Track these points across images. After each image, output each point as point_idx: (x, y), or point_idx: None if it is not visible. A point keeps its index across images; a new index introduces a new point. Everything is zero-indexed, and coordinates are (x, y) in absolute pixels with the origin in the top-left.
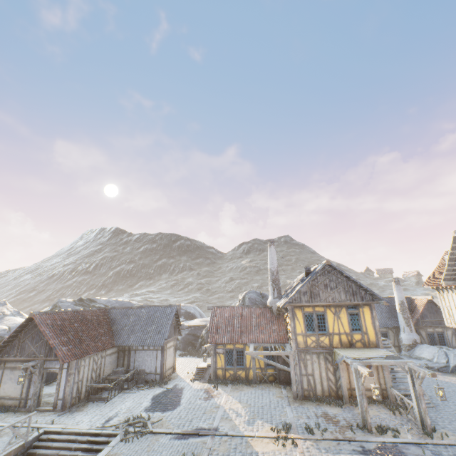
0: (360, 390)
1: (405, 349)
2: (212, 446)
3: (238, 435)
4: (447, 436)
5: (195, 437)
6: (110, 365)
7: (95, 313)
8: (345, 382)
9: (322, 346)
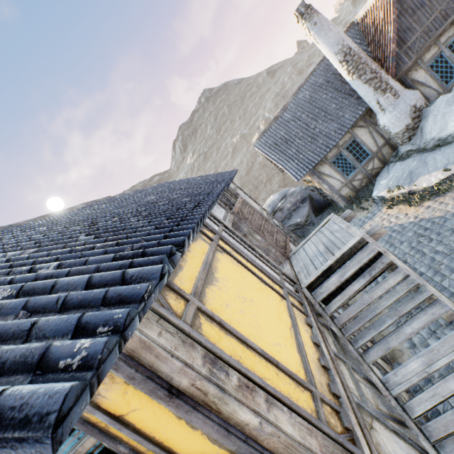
0: None
1: (404, 141)
2: None
3: None
4: None
5: None
6: None
7: None
8: None
9: None
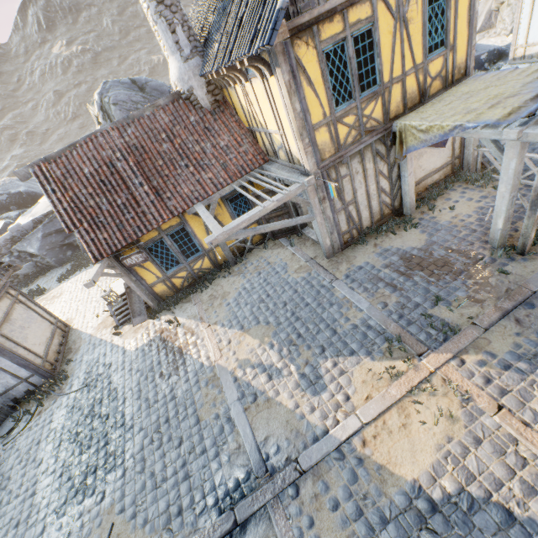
0: (537, 190)
1: None
2: None
3: (328, 454)
4: None
5: None
6: None
7: None
8: (413, 183)
9: (370, 131)
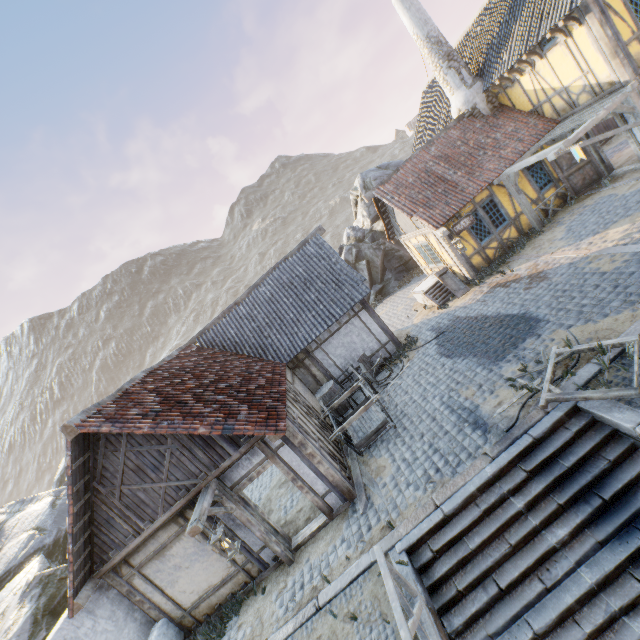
0: None
1: None
2: None
3: None
4: None
5: None
6: (307, 395)
7: (187, 358)
8: None
9: None
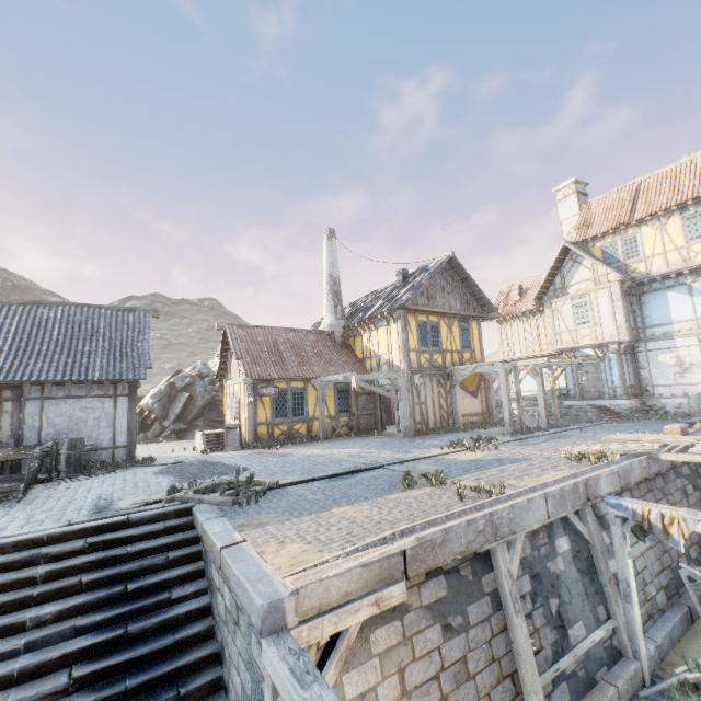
0: (517, 390)
1: None
2: (412, 469)
3: (421, 458)
4: (569, 426)
5: (365, 473)
6: None
7: None
8: (460, 407)
9: (436, 366)
